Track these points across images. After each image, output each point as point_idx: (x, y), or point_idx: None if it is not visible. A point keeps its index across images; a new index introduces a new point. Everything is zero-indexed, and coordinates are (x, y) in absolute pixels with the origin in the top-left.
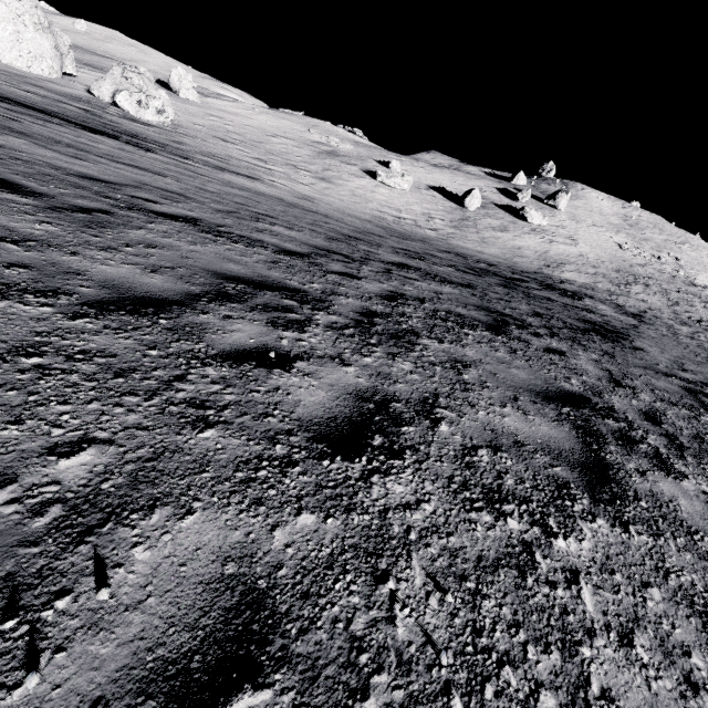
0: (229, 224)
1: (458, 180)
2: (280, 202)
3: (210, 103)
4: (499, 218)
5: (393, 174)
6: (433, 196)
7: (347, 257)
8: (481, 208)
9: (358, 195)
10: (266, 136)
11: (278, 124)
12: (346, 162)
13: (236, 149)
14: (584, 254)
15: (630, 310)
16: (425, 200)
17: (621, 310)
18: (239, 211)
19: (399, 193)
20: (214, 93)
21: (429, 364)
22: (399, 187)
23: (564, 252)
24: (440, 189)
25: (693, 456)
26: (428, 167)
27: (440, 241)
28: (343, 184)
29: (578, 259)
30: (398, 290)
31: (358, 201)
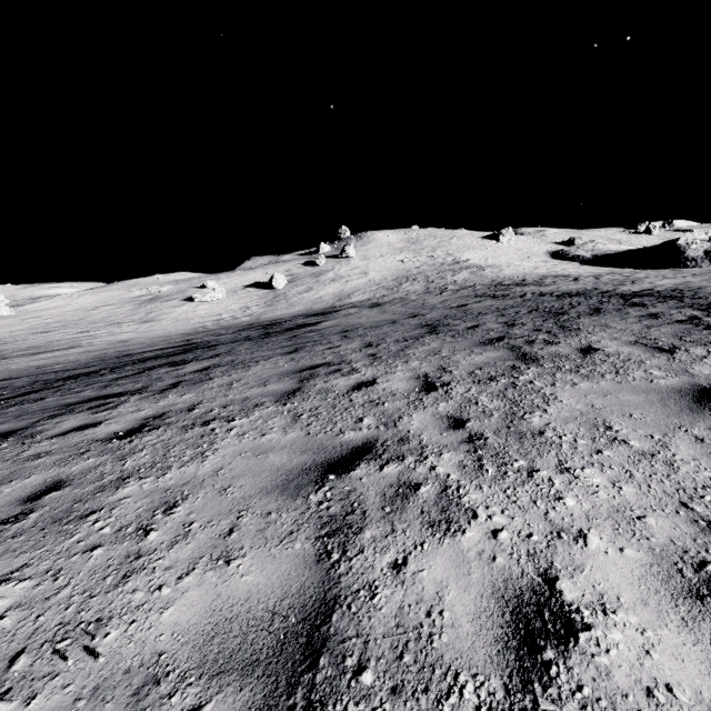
0: (12, 376)
1: (269, 272)
2: (82, 353)
3: (27, 309)
4: (305, 284)
5: (206, 292)
6: (248, 292)
7: (103, 361)
8: (290, 283)
9: (181, 319)
10: (86, 312)
11: (98, 298)
12: (167, 300)
13: (57, 334)
14: (372, 279)
15: (381, 302)
16: (241, 298)
17: (370, 306)
18: (29, 369)
19: (218, 302)
20: (29, 300)
21: (87, 377)
22: (216, 298)
23: (356, 285)
24: (255, 284)
25: (212, 358)
26: (243, 273)
27: (250, 321)
28: (166, 317)
29: (366, 285)
30: (122, 362)
31: (181, 324)
